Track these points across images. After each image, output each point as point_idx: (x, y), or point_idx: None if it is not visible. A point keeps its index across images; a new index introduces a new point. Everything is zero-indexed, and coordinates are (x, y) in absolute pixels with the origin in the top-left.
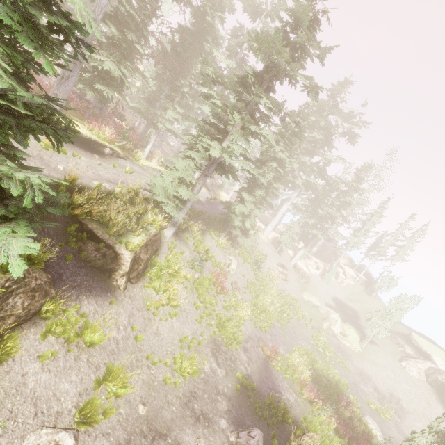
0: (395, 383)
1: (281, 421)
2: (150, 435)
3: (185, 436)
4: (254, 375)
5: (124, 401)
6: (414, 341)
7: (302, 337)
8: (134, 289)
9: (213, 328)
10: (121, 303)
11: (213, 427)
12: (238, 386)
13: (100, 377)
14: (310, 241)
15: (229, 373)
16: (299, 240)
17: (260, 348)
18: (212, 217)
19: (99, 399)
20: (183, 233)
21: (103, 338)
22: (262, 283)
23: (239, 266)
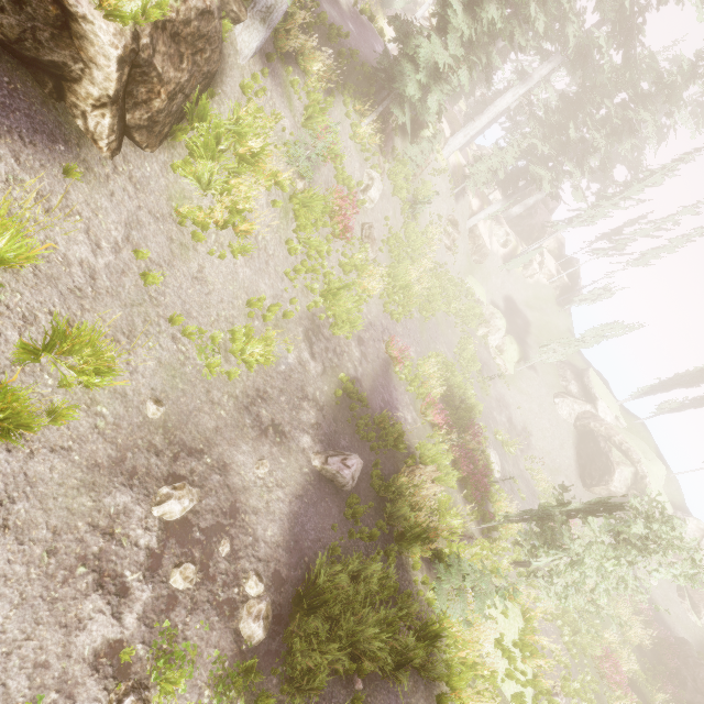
0: (535, 418)
1: (390, 446)
2: (170, 451)
3: (239, 454)
4: (366, 380)
5: (109, 393)
6: (586, 379)
7: (445, 341)
8: (144, 163)
9: (314, 296)
10: (103, 185)
11: (288, 445)
12: (340, 392)
13: (39, 341)
14: (520, 191)
15: (328, 372)
16: (498, 184)
17: (383, 344)
18: (357, 59)
19: (25, 391)
20: (285, 67)
21: (28, 254)
22: (413, 242)
23: (383, 199)
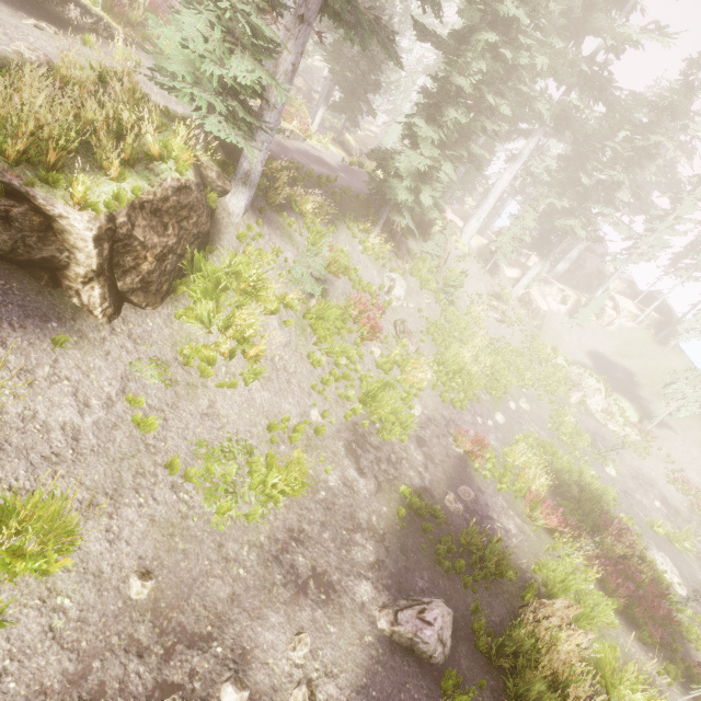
0: (700, 491)
1: (492, 575)
2: (160, 646)
3: (266, 631)
4: (438, 487)
5: (77, 576)
6: None
7: (532, 418)
8: (146, 320)
9: (351, 403)
10: (98, 347)
11: (338, 603)
12: (402, 511)
13: None
14: (555, 246)
15: (385, 487)
16: (531, 249)
17: (451, 438)
18: (351, 193)
19: None
20: (282, 215)
21: None
22: (457, 325)
23: (411, 294)
